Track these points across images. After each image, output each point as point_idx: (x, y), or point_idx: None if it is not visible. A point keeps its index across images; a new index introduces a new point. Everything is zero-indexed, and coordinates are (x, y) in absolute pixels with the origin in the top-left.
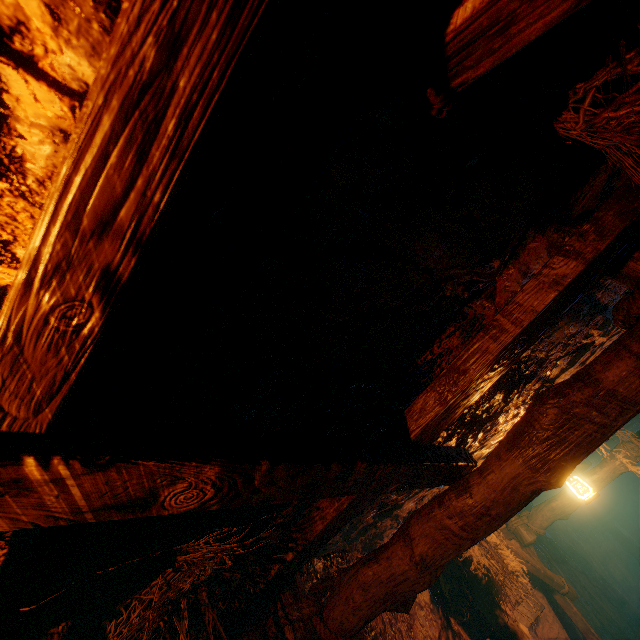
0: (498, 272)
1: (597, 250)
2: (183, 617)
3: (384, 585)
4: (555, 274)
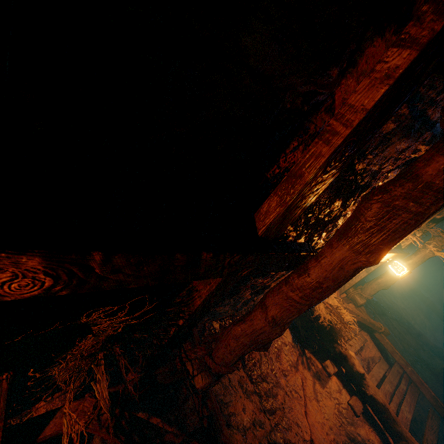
0: (336, 82)
1: (433, 31)
2: (100, 364)
3: (249, 336)
4: (388, 68)
